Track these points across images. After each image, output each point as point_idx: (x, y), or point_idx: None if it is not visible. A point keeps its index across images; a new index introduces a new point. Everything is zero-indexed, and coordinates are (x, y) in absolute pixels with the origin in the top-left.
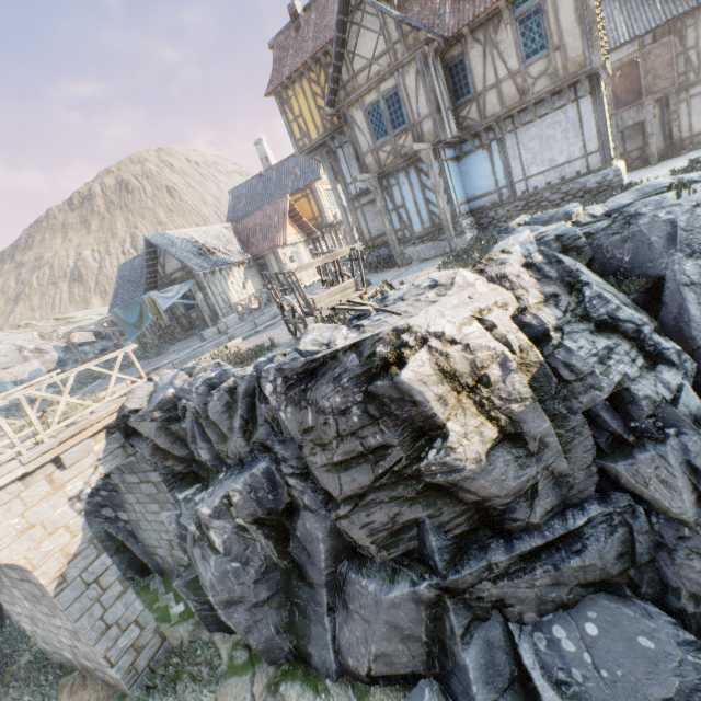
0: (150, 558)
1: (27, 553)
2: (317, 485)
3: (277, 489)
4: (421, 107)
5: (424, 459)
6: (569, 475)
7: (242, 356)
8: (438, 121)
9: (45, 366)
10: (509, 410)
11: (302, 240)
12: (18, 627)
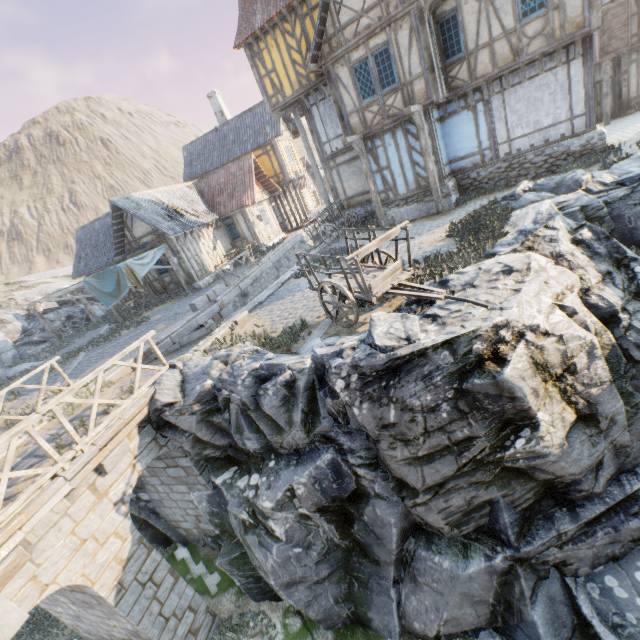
0: (173, 531)
1: (84, 570)
2: (387, 474)
3: (343, 478)
4: (413, 66)
5: (510, 448)
6: (627, 446)
7: (277, 340)
8: (431, 81)
9: (9, 337)
10: (588, 394)
11: (266, 198)
12: (41, 609)
